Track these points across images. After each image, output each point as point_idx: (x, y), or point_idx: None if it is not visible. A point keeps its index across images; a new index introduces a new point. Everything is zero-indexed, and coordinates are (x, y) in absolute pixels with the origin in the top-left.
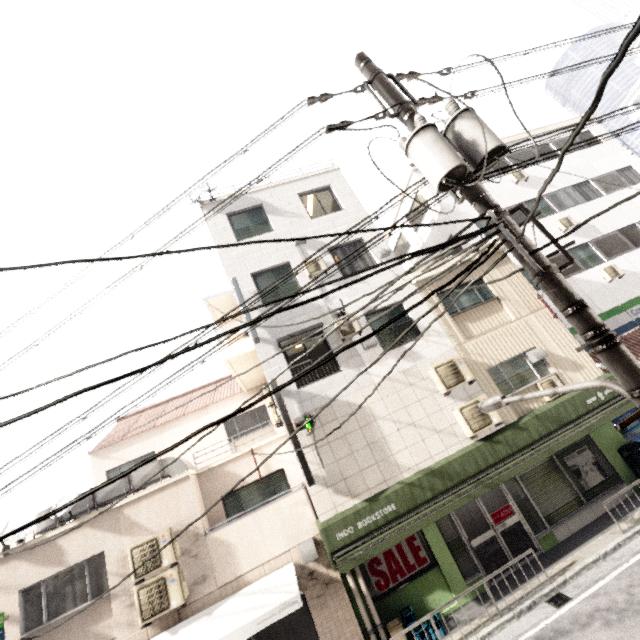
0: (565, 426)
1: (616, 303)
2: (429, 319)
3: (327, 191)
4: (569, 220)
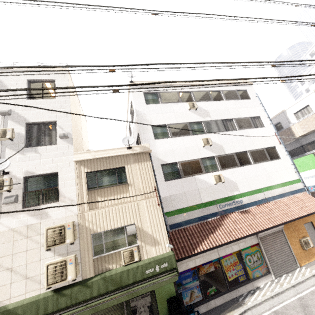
0: (123, 287)
1: (213, 198)
2: (71, 189)
3: (53, 83)
4: (208, 140)
